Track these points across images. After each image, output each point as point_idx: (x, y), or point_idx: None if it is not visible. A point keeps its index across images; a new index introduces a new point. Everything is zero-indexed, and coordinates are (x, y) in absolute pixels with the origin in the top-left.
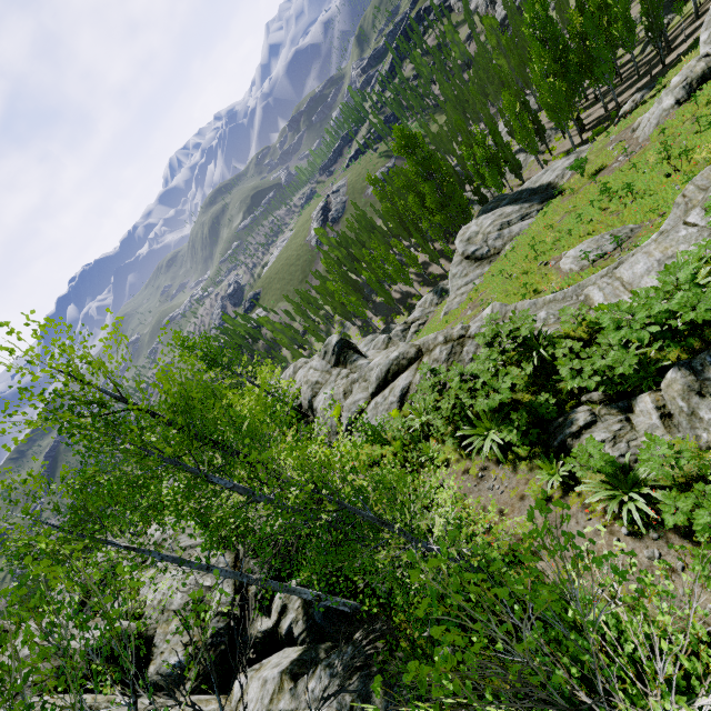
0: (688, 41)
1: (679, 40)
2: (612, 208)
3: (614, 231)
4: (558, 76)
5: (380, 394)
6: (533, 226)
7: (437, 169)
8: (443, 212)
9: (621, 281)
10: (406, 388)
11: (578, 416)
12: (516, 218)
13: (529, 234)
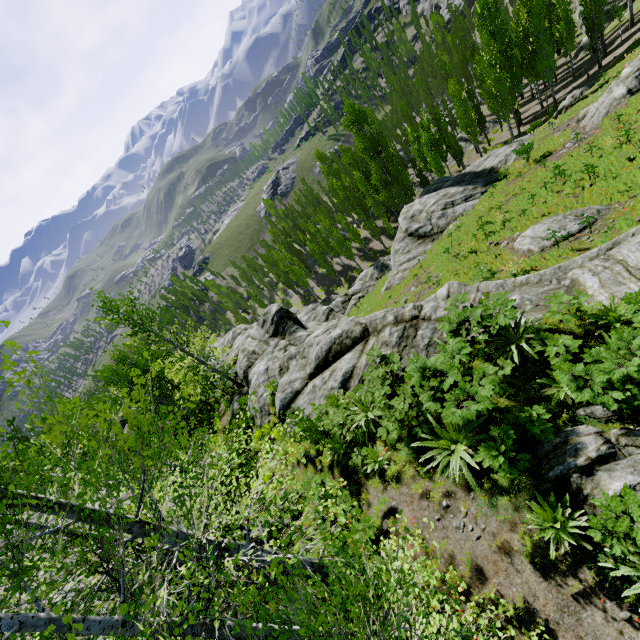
0: (624, 46)
1: (613, 45)
2: (568, 190)
3: (578, 212)
4: (502, 68)
5: (319, 376)
6: (478, 207)
7: (384, 147)
8: (388, 190)
9: (625, 265)
10: (349, 372)
11: (585, 441)
12: (460, 198)
13: (474, 215)
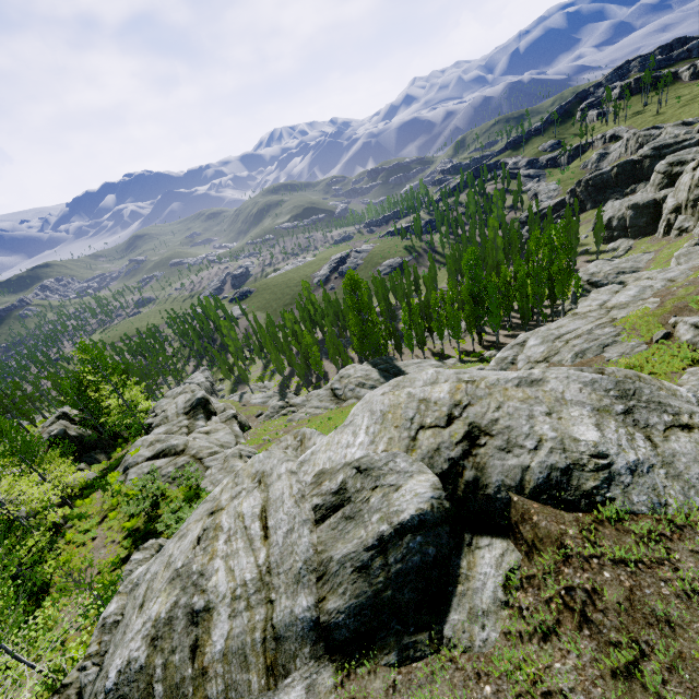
0: None
1: None
2: None
3: None
4: (469, 304)
5: (149, 462)
6: None
7: (367, 312)
8: (358, 342)
9: None
10: (156, 468)
11: (151, 541)
12: (369, 384)
13: None
